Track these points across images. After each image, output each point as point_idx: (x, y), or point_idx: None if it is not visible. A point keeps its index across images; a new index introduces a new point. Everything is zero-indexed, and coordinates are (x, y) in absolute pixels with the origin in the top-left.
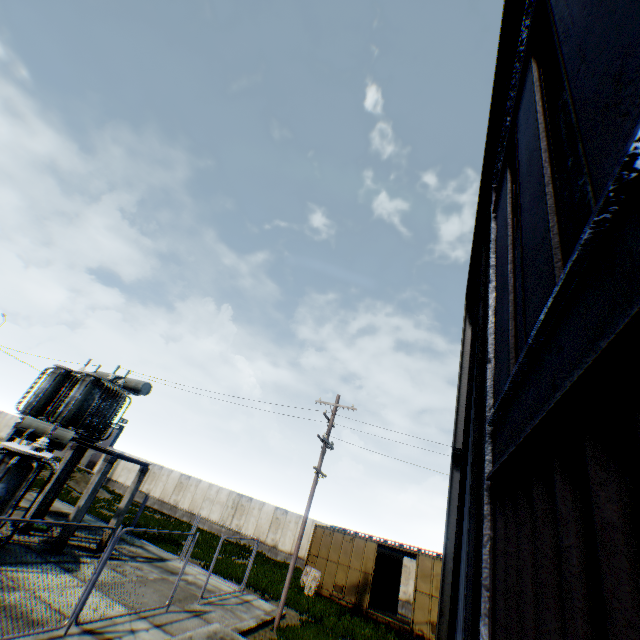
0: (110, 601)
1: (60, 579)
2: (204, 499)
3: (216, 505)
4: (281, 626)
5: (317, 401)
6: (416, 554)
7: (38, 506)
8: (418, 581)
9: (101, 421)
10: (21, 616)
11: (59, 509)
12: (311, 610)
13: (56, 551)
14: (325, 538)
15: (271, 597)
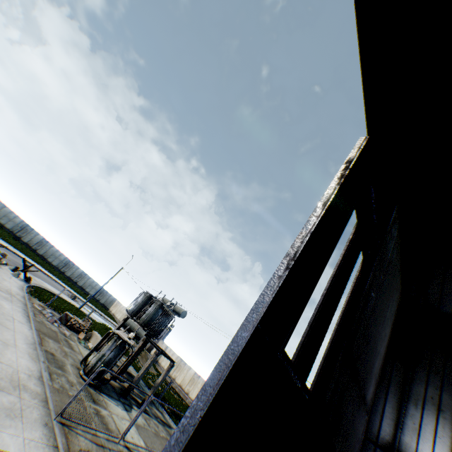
0: (139, 436)
1: (122, 412)
2: None
3: None
4: None
5: None
6: None
7: (122, 367)
8: None
9: (158, 327)
10: (105, 423)
11: (130, 371)
12: None
13: (124, 396)
14: None
15: None
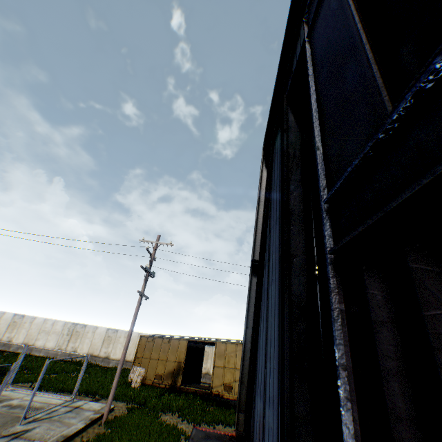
0: None
1: None
2: (40, 332)
3: (52, 335)
4: (109, 420)
5: (141, 240)
6: (214, 343)
7: None
8: (216, 360)
9: None
10: None
11: None
12: (137, 399)
13: None
14: (148, 344)
15: (102, 397)
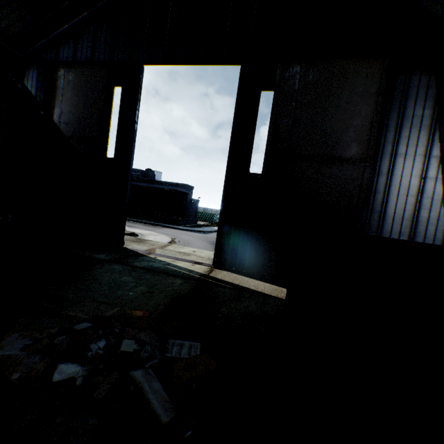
0: None
1: None
2: None
3: None
4: None
5: None
6: None
7: None
8: None
9: None
10: None
11: None
12: None
13: None
14: None
15: None
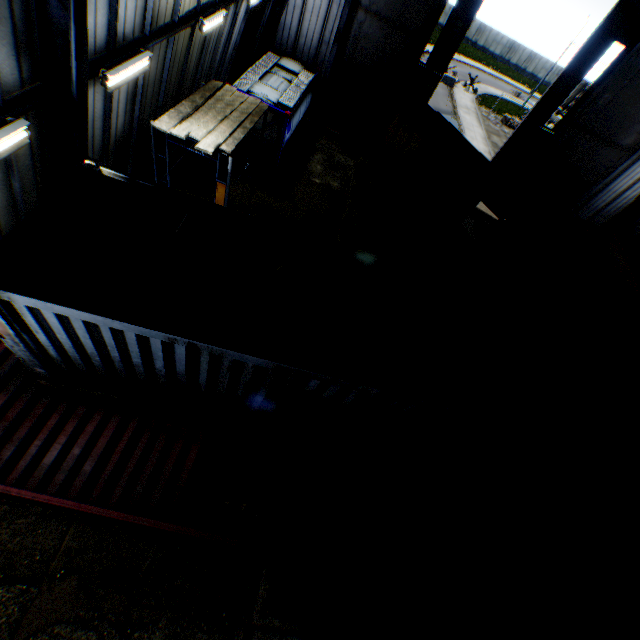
0: None
1: None
2: None
3: None
4: None
5: None
6: None
7: None
8: None
9: None
10: None
11: None
12: None
13: None
14: None
15: None
